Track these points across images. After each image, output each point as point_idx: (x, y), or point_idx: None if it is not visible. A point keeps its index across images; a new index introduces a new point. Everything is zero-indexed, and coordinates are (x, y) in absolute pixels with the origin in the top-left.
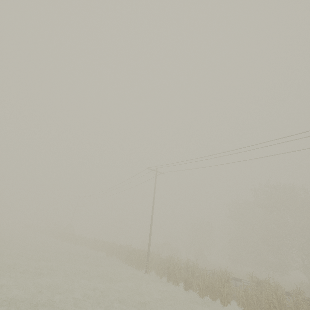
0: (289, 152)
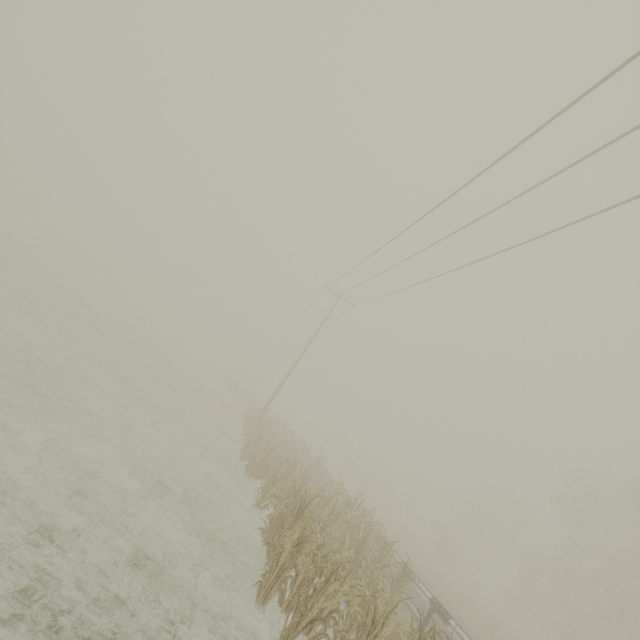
0: (499, 252)
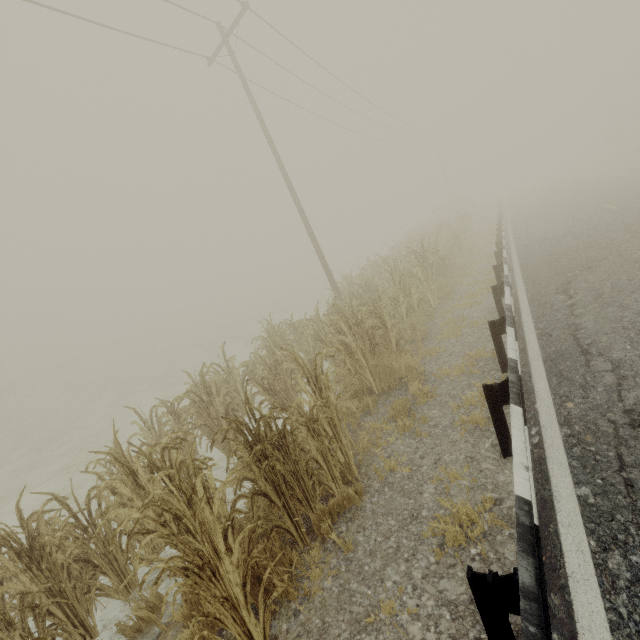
0: None
